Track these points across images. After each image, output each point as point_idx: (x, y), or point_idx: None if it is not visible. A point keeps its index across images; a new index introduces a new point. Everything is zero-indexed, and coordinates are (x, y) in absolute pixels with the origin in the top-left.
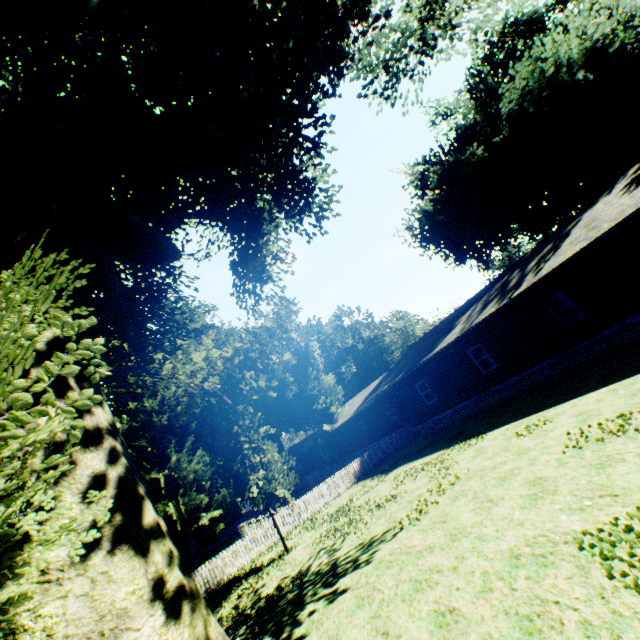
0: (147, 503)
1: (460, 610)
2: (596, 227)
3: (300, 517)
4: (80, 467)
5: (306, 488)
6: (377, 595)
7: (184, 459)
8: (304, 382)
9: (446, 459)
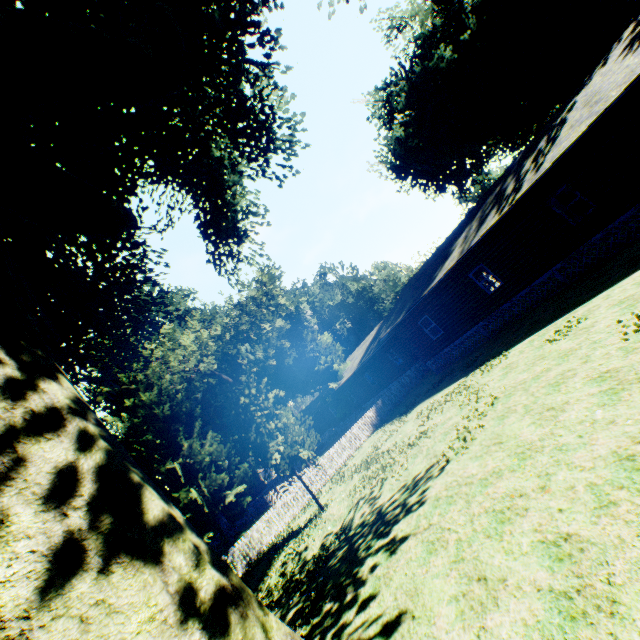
0: (148, 493)
1: (580, 535)
2: (601, 99)
3: (326, 474)
4: (33, 464)
5: (323, 447)
6: (450, 536)
7: (196, 444)
8: (301, 346)
9: (471, 385)
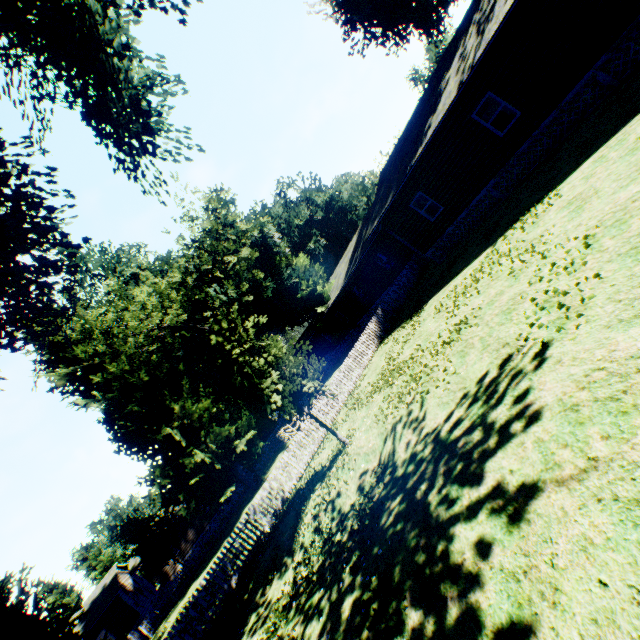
0: None
1: None
2: None
3: (338, 402)
4: None
5: (325, 375)
6: None
7: (187, 404)
8: (277, 275)
9: (513, 247)
